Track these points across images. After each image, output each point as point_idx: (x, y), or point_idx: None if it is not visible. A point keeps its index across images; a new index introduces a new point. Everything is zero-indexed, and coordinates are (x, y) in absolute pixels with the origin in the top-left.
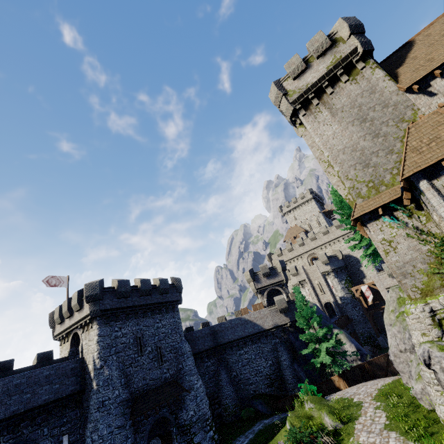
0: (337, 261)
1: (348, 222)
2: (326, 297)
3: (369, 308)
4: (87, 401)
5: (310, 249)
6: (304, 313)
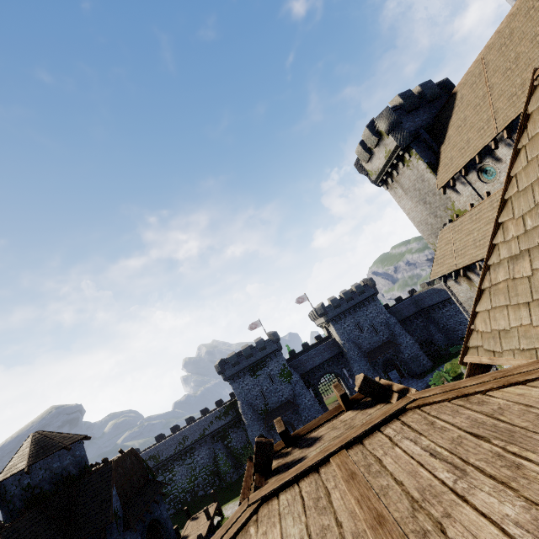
0: None
1: None
2: None
3: None
4: (346, 355)
5: None
6: None
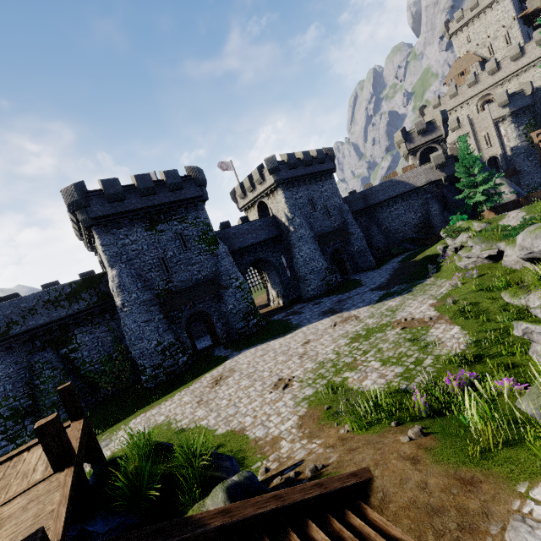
0: (522, 99)
1: None
2: (492, 151)
3: None
4: (287, 240)
5: (484, 89)
6: (466, 162)
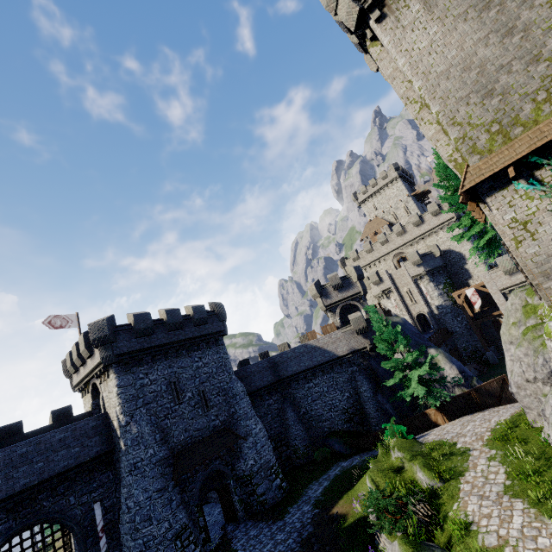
0: (433, 259)
1: (451, 202)
2: (418, 308)
3: (475, 316)
4: (119, 462)
5: (396, 247)
6: (389, 334)
